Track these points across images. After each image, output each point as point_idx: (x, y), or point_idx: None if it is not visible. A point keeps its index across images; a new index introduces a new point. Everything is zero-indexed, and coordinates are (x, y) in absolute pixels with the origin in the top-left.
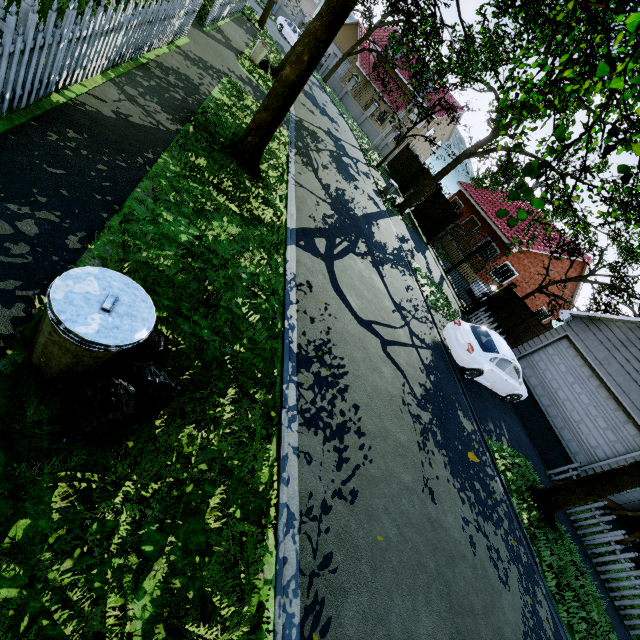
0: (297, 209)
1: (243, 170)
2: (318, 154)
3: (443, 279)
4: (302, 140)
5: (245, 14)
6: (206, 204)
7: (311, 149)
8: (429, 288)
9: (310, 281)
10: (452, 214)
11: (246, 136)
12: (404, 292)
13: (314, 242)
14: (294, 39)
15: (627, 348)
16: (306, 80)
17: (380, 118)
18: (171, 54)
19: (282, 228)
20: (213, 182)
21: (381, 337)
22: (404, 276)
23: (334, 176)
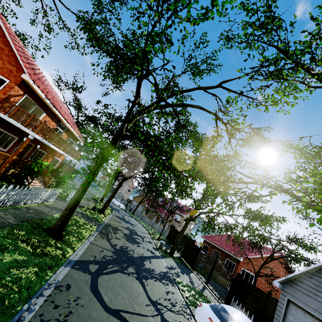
0: (84, 252)
1: (51, 236)
2: (115, 234)
3: (205, 288)
4: (106, 230)
5: (95, 199)
6: (9, 247)
7: (111, 232)
8: (190, 292)
9: (71, 284)
10: (197, 248)
11: (56, 222)
12: (163, 294)
13: (88, 266)
14: (118, 203)
15: (320, 291)
16: (82, 196)
17: (161, 222)
18: (38, 205)
19: (63, 258)
20: (23, 239)
21: (126, 321)
22: (166, 285)
23: (123, 241)
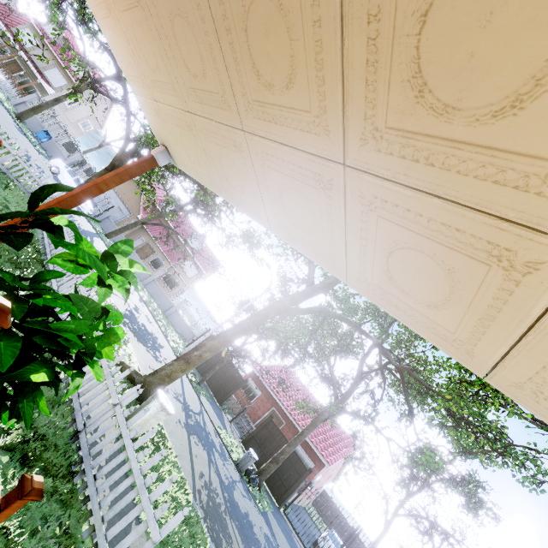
0: None
1: None
2: None
3: None
4: None
5: None
6: None
7: None
8: None
9: None
10: (300, 466)
11: None
12: None
13: None
14: None
15: None
16: None
17: (154, 263)
18: None
19: None
20: None
21: None
22: None
23: None
